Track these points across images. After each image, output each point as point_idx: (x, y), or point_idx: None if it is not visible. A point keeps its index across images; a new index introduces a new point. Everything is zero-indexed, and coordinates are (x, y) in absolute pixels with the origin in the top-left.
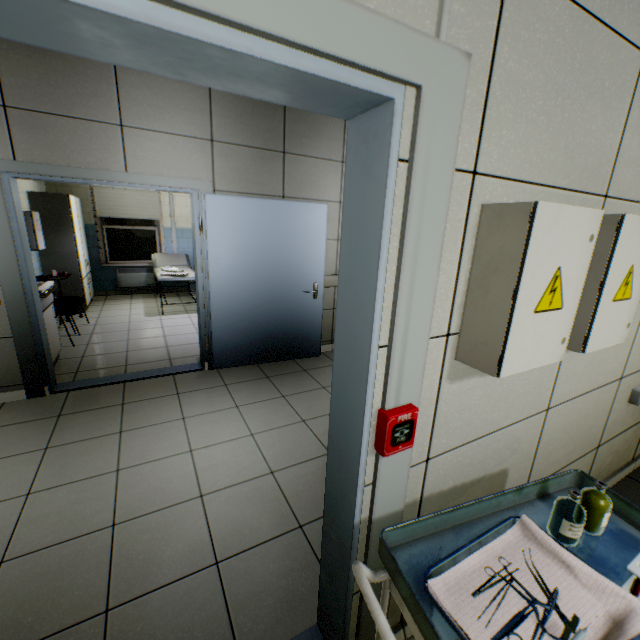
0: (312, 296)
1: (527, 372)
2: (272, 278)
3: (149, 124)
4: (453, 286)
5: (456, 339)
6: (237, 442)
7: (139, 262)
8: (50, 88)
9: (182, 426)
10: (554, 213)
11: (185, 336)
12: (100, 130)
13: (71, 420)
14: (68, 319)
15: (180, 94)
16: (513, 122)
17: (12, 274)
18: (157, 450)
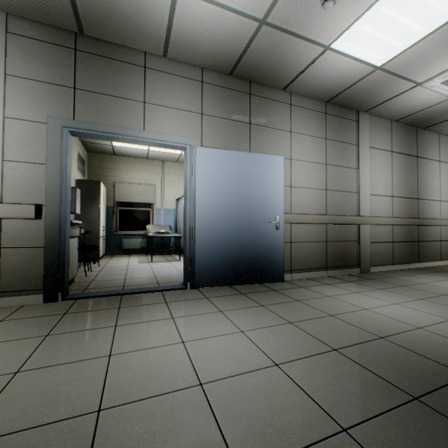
0: (275, 227)
1: None
2: (243, 210)
3: (162, 102)
4: None
5: None
6: (228, 336)
7: (137, 232)
8: (104, 79)
9: (172, 323)
10: None
11: (169, 272)
12: (130, 104)
13: (74, 316)
14: (85, 263)
15: (183, 85)
16: None
17: (55, 197)
18: (149, 340)
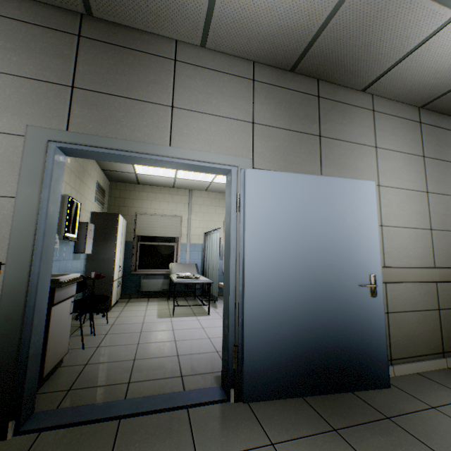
0: (369, 292)
1: None
2: (318, 266)
3: (197, 107)
4: None
5: None
6: None
7: (159, 270)
8: (116, 75)
9: None
10: None
11: (196, 341)
12: (152, 110)
13: None
14: (91, 317)
15: (227, 85)
16: None
17: (23, 249)
18: None
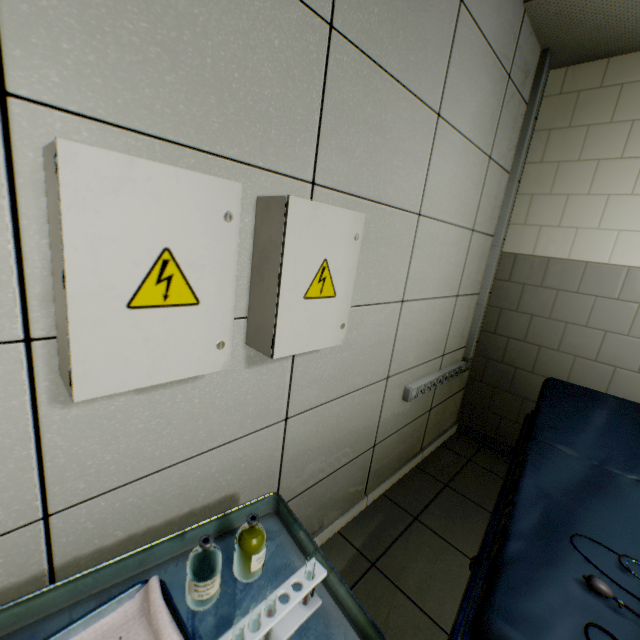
0: None
1: (237, 381)
2: None
3: None
4: (14, 267)
5: (56, 346)
6: None
7: None
8: None
9: None
10: (117, 166)
11: None
12: None
13: None
14: None
15: None
16: (86, 35)
17: None
18: None
